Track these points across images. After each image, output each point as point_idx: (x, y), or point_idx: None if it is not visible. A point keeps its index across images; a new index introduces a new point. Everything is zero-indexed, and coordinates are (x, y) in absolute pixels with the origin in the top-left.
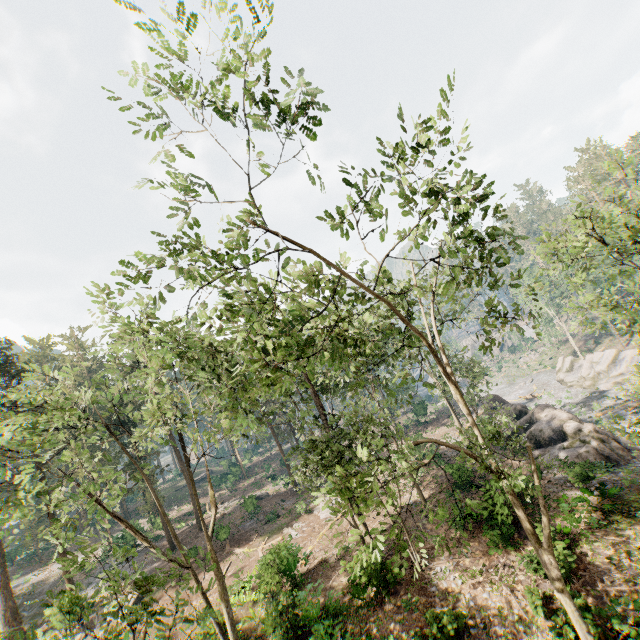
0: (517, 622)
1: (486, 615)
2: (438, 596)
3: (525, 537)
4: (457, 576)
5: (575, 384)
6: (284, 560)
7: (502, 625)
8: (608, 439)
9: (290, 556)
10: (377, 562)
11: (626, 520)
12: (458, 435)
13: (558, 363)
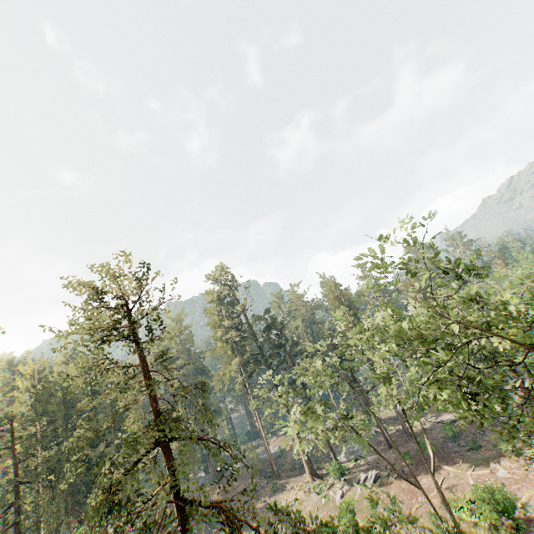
0: None
1: None
2: None
3: None
4: None
5: None
6: (499, 502)
7: None
8: None
9: (505, 501)
10: None
11: None
12: None
13: None
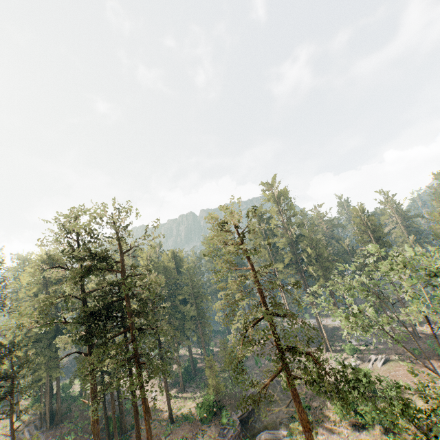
0: None
1: None
2: None
3: None
4: None
5: None
6: None
7: None
8: None
9: None
10: None
11: None
12: None
13: None
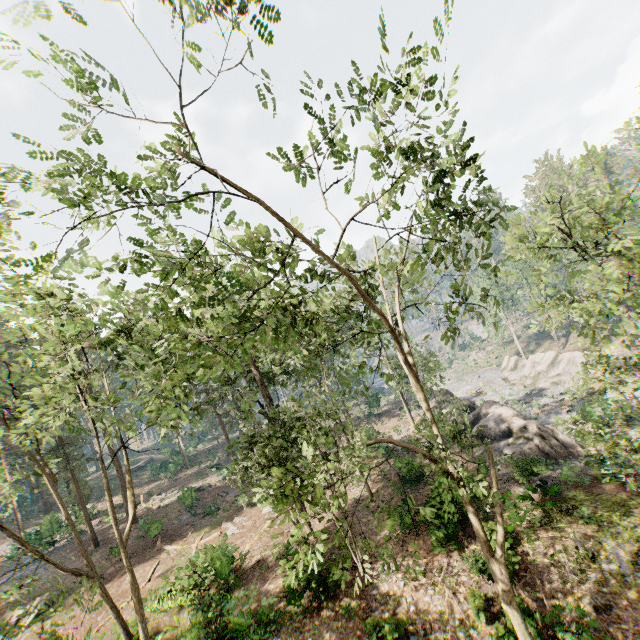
0: (458, 628)
1: (427, 620)
2: (379, 600)
3: (469, 535)
4: (400, 577)
5: (517, 382)
6: (217, 562)
7: (443, 631)
8: (549, 436)
9: (224, 557)
10: (317, 565)
11: (565, 518)
12: (408, 428)
13: (504, 362)
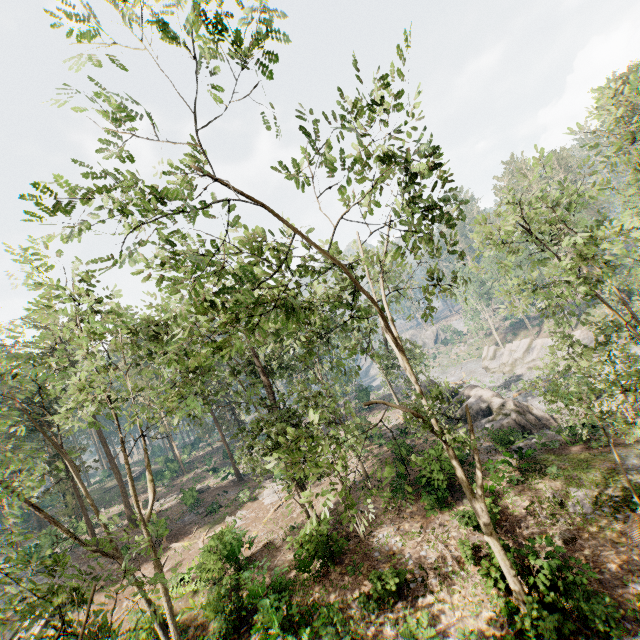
0: (451, 572)
1: (424, 570)
2: (381, 560)
3: (457, 499)
4: (398, 540)
5: (497, 370)
6: (227, 545)
7: (438, 577)
8: (525, 411)
9: (234, 540)
10: (324, 534)
11: (539, 476)
12: (398, 417)
13: (484, 352)
